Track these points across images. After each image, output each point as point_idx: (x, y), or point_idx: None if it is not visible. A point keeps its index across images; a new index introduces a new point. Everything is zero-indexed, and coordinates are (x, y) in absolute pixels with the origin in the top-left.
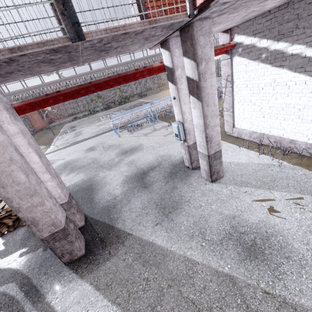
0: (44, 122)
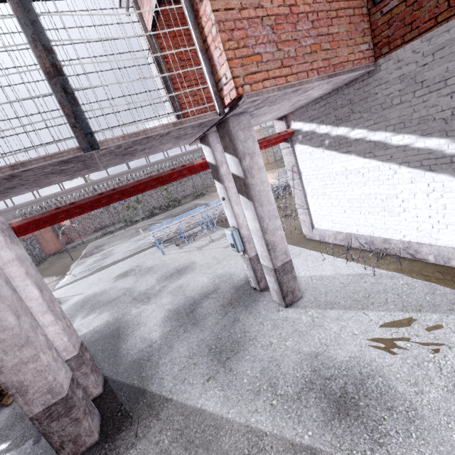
0: (60, 242)
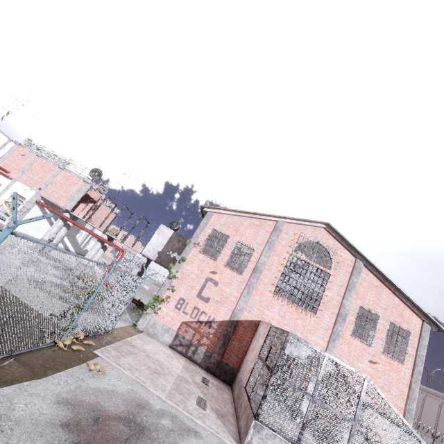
0: None
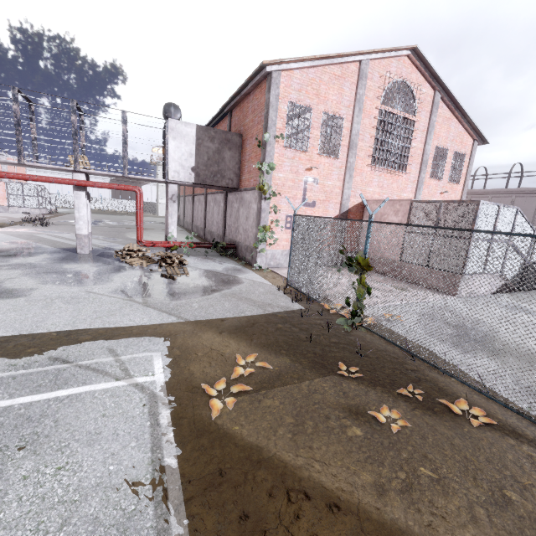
0: None
